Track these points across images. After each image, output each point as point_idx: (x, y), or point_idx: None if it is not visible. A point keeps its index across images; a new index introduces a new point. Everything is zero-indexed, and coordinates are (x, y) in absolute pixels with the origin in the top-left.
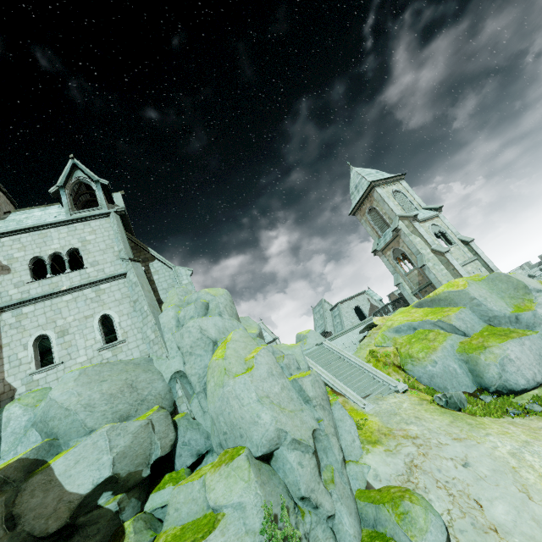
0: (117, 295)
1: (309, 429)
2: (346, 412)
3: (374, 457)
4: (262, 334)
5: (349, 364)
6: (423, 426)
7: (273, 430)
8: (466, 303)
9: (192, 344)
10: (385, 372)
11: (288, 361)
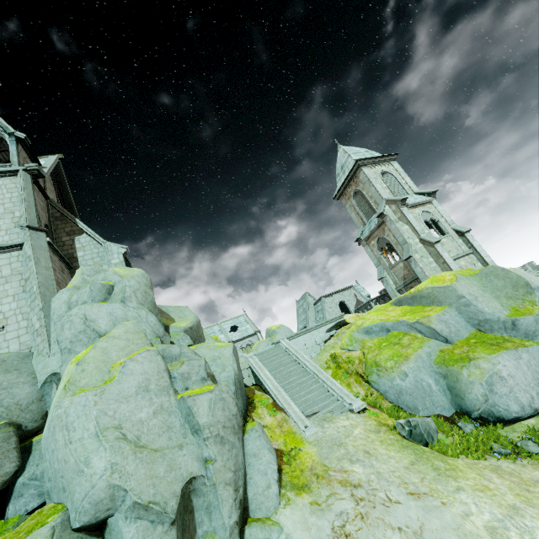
0: (5, 270)
1: (180, 480)
2: (266, 442)
3: (293, 514)
4: (201, 329)
5: (303, 370)
6: (371, 467)
7: (104, 487)
8: (452, 302)
9: (73, 338)
10: (345, 382)
11: (188, 368)
